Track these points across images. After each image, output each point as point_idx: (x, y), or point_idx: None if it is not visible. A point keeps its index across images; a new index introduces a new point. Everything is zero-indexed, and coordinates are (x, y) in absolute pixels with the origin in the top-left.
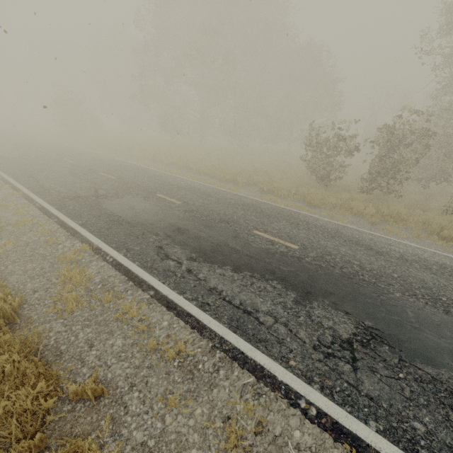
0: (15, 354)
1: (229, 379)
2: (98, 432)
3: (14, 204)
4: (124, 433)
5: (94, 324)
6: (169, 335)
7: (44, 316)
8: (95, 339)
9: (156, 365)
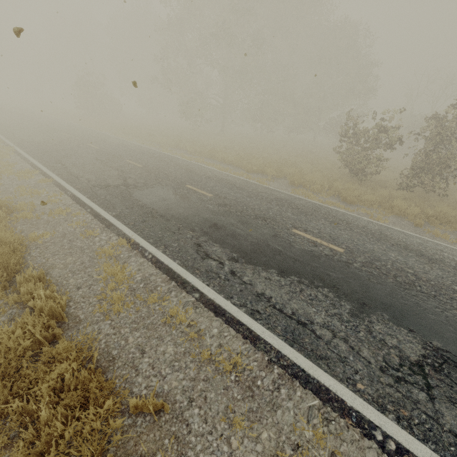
0: (74, 363)
1: (292, 400)
2: (166, 454)
3: (46, 191)
4: (190, 455)
5: (142, 327)
6: (221, 345)
7: (91, 316)
8: (146, 344)
9: (212, 378)
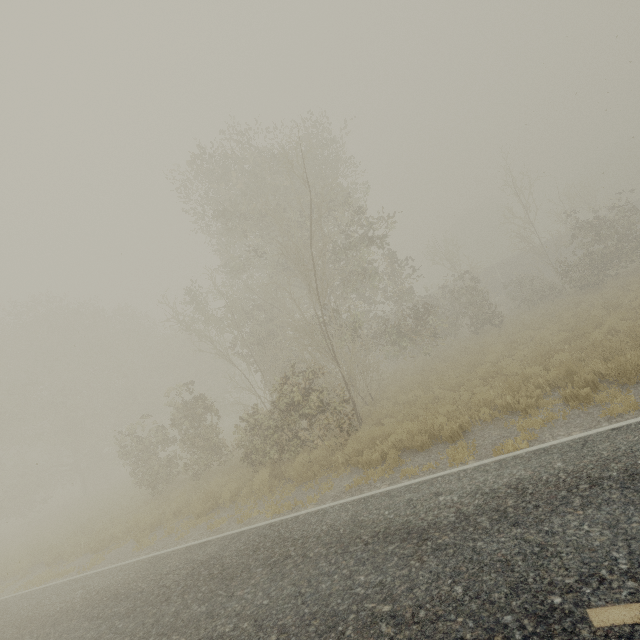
0: None
1: None
2: None
3: None
4: None
5: None
6: None
7: None
8: None
9: None
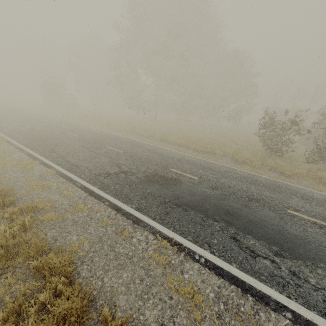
0: None
1: None
2: None
3: (56, 184)
4: None
5: None
6: None
7: None
8: None
9: None
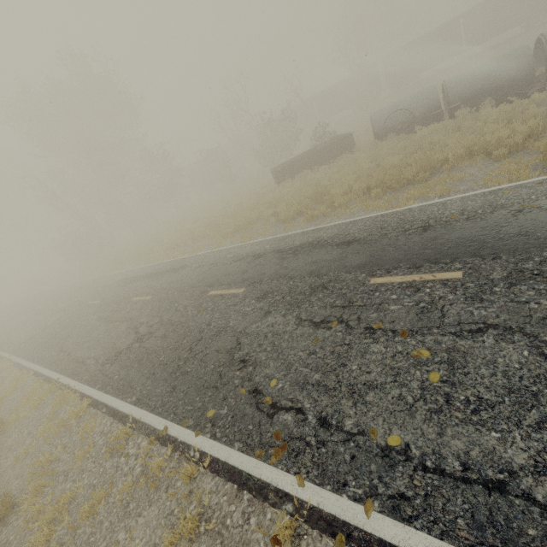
0: None
1: None
2: None
3: None
4: None
5: None
6: None
7: None
8: None
9: None
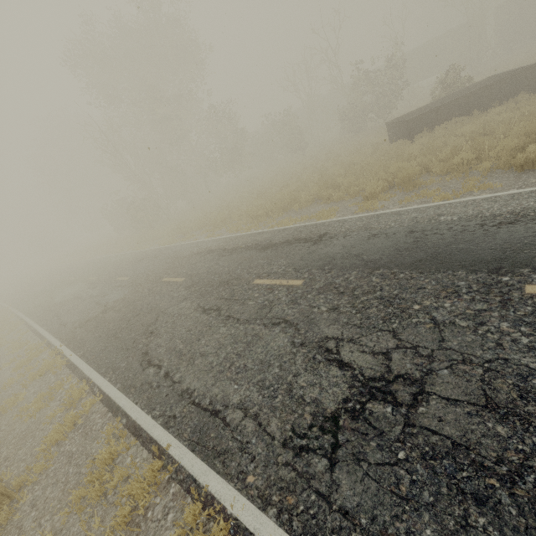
0: None
1: None
2: None
3: None
4: None
5: None
6: None
7: None
8: None
9: None
